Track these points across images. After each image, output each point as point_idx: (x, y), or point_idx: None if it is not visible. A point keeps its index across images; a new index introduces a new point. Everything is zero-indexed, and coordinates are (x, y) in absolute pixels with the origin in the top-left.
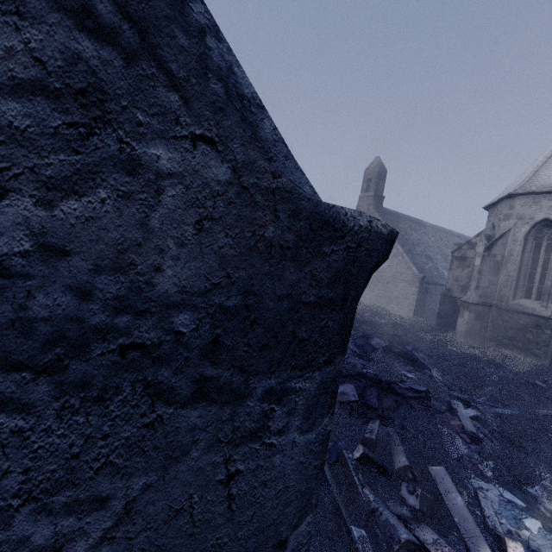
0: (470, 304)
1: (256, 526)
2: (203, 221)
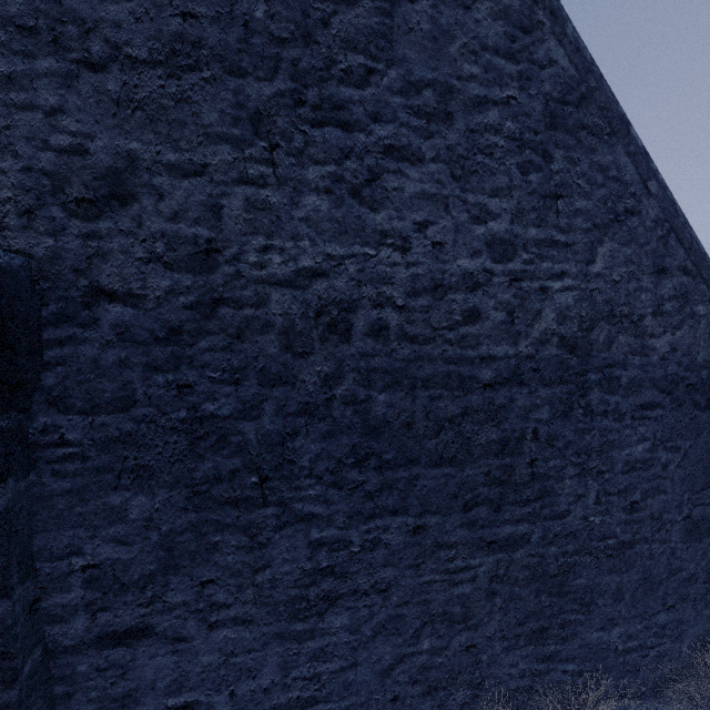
0: None
1: None
2: None
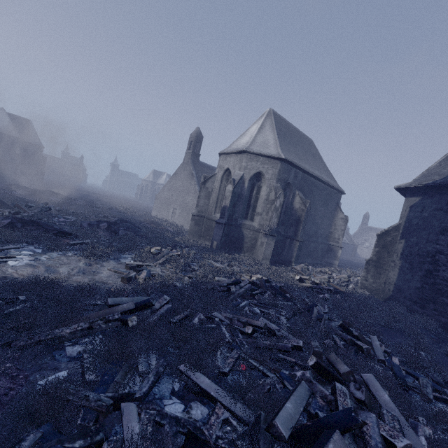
0: (192, 215)
1: None
2: None
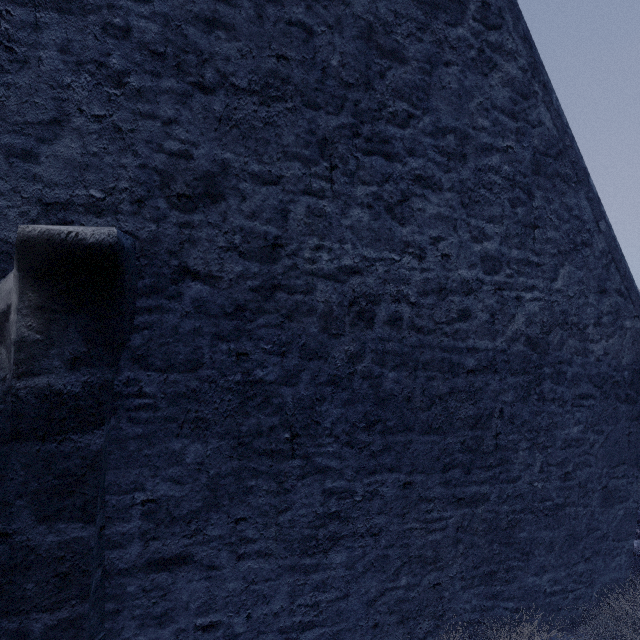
0: None
1: (635, 456)
2: (633, 341)
